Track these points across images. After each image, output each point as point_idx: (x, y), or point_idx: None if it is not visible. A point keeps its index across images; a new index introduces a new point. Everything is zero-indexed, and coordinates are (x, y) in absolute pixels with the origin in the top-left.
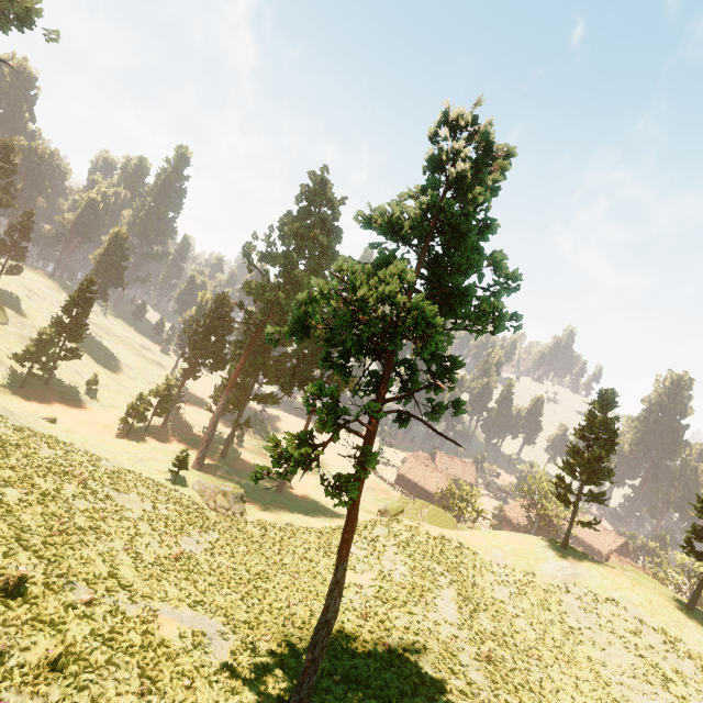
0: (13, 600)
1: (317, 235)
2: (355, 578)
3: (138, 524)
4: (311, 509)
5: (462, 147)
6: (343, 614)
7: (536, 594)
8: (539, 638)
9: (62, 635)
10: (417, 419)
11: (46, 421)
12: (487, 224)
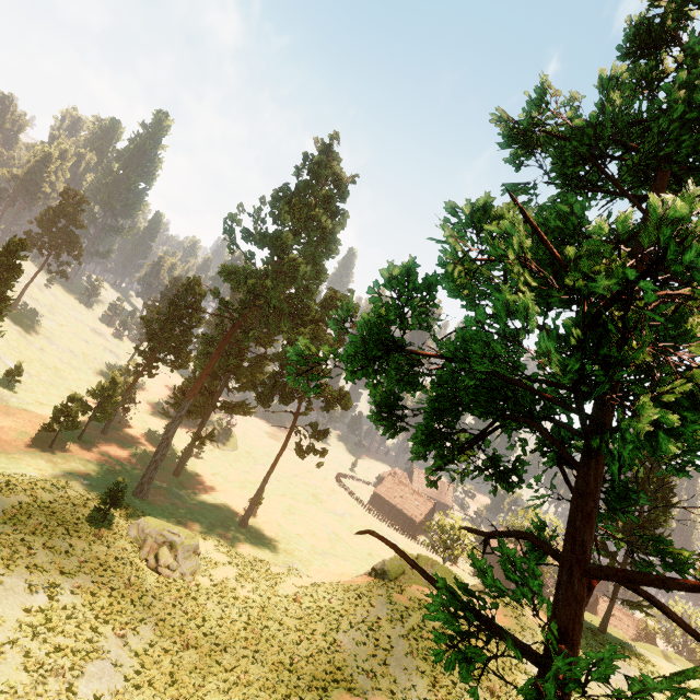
0: None
1: (320, 216)
2: None
3: None
4: (282, 550)
5: None
6: None
7: None
8: None
9: None
10: (643, 595)
11: None
12: None
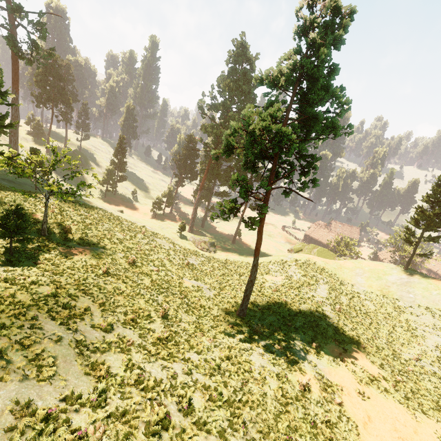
0: (133, 266)
1: (241, 86)
2: (272, 278)
3: (169, 251)
4: (251, 251)
5: (315, 19)
6: (264, 290)
7: (380, 291)
8: (377, 309)
9: (151, 278)
10: (291, 190)
11: (119, 212)
12: (332, 69)
